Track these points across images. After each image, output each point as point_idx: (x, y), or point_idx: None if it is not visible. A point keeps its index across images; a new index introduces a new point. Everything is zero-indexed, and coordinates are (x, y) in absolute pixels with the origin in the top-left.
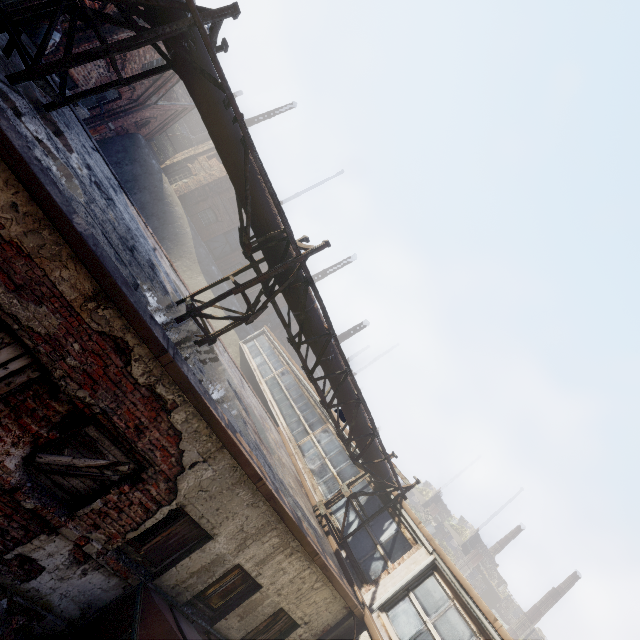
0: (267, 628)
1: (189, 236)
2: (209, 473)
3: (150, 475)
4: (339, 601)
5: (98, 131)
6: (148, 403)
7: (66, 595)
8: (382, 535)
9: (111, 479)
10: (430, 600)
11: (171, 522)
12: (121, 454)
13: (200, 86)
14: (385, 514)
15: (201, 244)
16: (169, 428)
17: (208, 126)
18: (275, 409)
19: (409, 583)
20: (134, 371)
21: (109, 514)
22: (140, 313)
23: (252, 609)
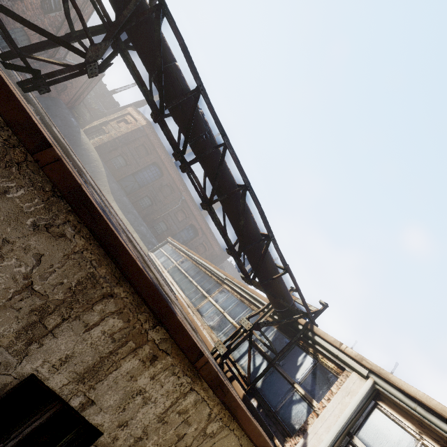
0: None
1: (103, 174)
2: None
3: None
4: None
5: None
6: None
7: None
8: (298, 372)
9: None
10: (386, 443)
11: None
12: None
13: None
14: (296, 348)
15: (114, 181)
16: None
17: None
18: (175, 286)
19: (349, 423)
20: None
21: None
22: None
23: None
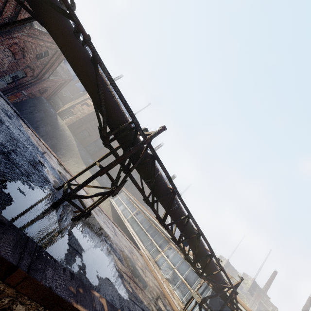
0: None
1: (75, 145)
2: None
3: None
4: None
5: (17, 96)
6: None
7: None
8: None
9: None
10: None
11: None
12: None
13: (53, 21)
14: (226, 308)
15: (82, 148)
16: None
17: (64, 53)
18: (136, 238)
19: None
20: None
21: None
22: None
23: None
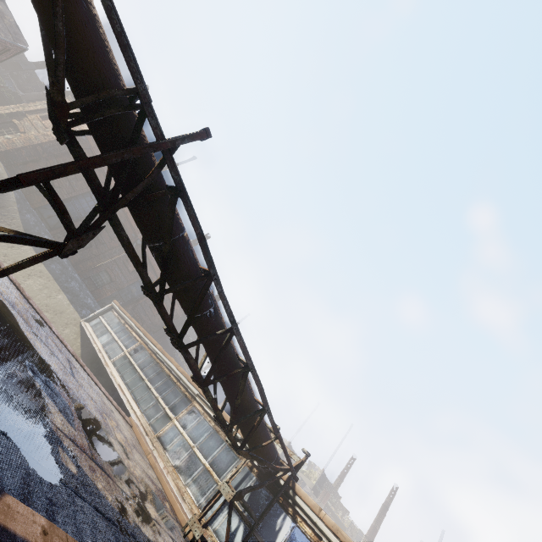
0: None
1: (11, 198)
2: None
3: None
4: None
5: None
6: None
7: None
8: (276, 539)
9: None
10: None
11: None
12: None
13: None
14: (275, 507)
15: (29, 210)
16: None
17: None
18: (126, 395)
19: None
20: None
21: None
22: None
23: None
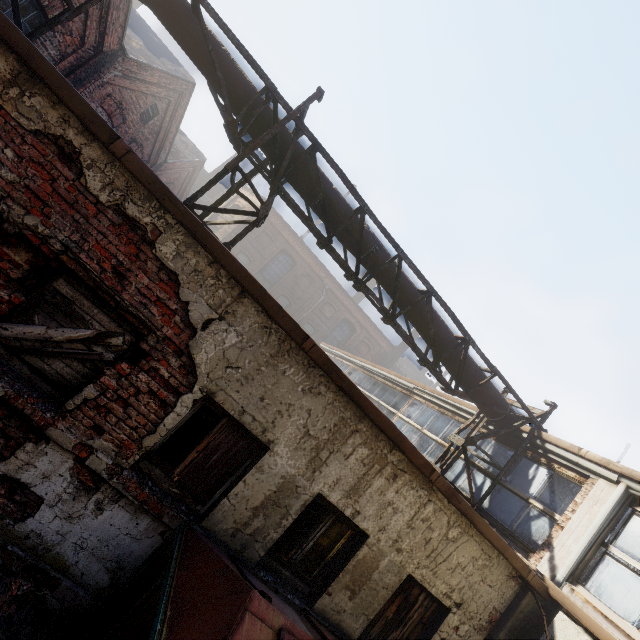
0: (399, 617)
1: None
2: (233, 338)
3: (152, 345)
4: (498, 565)
5: None
6: (122, 234)
7: (82, 546)
8: (530, 486)
9: (104, 359)
10: None
11: (206, 432)
12: (109, 320)
13: None
14: (524, 461)
15: None
16: (159, 270)
17: (157, 11)
18: None
19: (601, 533)
20: (90, 185)
21: (112, 410)
22: (69, 83)
23: (364, 577)
